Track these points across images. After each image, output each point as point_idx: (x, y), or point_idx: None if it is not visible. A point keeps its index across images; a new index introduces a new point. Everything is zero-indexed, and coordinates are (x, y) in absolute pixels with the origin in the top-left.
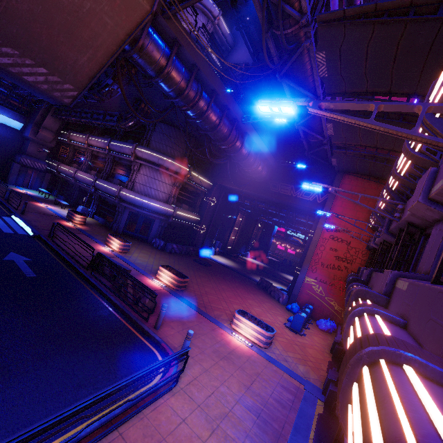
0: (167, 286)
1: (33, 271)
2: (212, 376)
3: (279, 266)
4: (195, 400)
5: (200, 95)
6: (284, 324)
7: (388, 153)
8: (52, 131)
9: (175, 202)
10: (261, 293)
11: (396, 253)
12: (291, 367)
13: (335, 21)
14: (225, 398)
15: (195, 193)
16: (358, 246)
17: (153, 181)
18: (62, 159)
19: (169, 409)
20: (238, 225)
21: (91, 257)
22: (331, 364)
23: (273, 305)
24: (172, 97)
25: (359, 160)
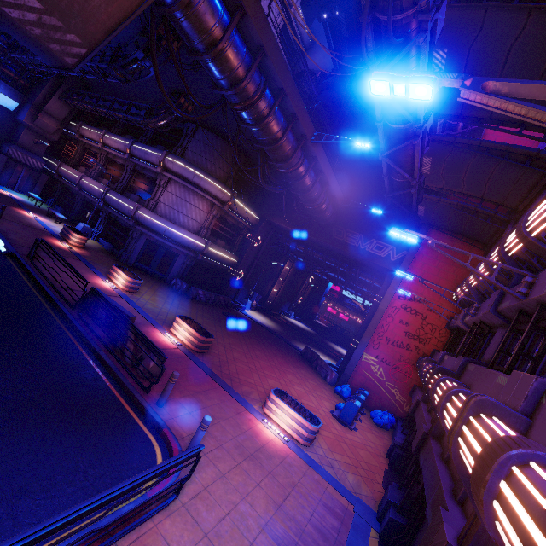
0: (183, 344)
1: None
2: (230, 486)
3: (328, 334)
4: (201, 525)
5: (262, 91)
6: (330, 413)
7: (496, 208)
8: (56, 118)
9: (208, 235)
10: (305, 367)
11: (519, 345)
12: (337, 477)
13: (474, 1)
14: (246, 522)
15: (236, 227)
16: (436, 322)
17: (183, 203)
18: (66, 159)
19: (160, 540)
20: (284, 276)
21: (83, 292)
22: (388, 474)
23: (318, 384)
24: (224, 88)
25: (454, 212)
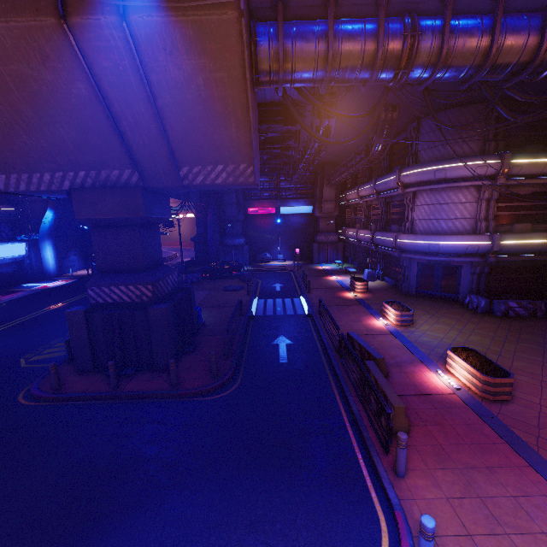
0: (464, 387)
1: (287, 356)
2: None
3: None
4: None
5: (413, 33)
6: None
7: None
8: (331, 200)
9: (492, 226)
10: None
11: None
12: None
13: None
14: None
15: (542, 194)
16: None
17: (437, 208)
18: (349, 223)
19: None
20: None
21: None
22: None
23: None
24: (367, 81)
25: None
